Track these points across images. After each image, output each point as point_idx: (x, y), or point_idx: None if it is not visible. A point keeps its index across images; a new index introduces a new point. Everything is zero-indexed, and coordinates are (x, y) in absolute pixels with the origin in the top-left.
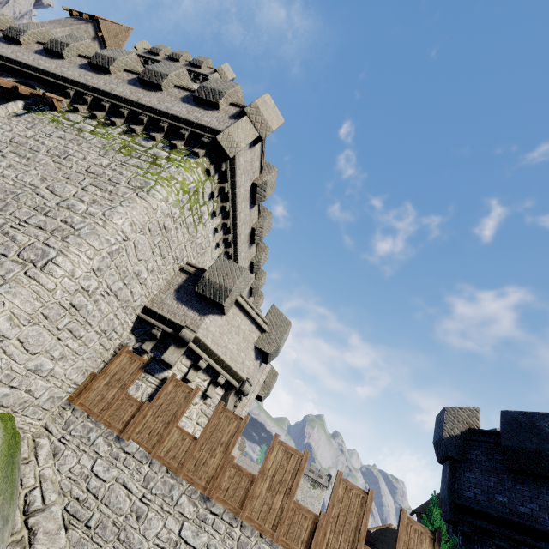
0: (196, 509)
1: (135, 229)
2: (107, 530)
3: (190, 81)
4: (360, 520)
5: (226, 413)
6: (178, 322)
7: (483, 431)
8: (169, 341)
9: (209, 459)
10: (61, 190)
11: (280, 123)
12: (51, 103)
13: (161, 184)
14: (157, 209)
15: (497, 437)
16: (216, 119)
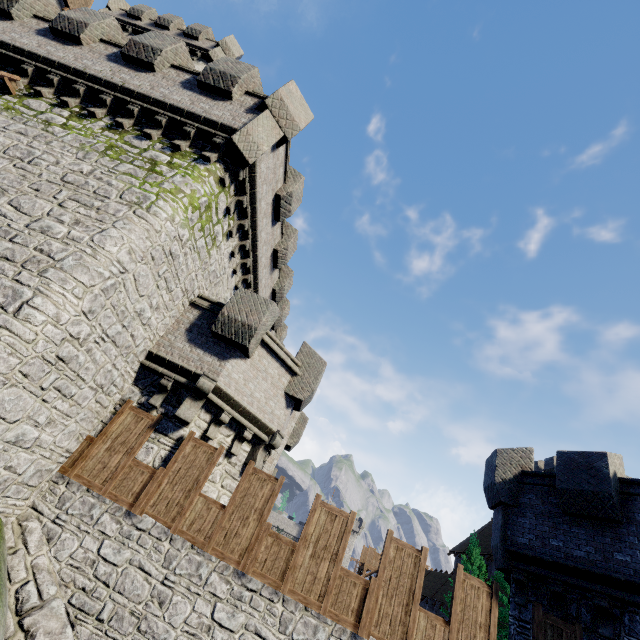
0: (229, 588)
1: (135, 258)
2: (124, 622)
3: (190, 59)
4: (414, 581)
5: (258, 475)
6: (194, 370)
7: (537, 473)
8: (183, 393)
9: (241, 529)
10: (29, 207)
11: (308, 120)
12: (2, 83)
13: (164, 199)
14: (161, 231)
15: (551, 478)
16: (229, 113)
